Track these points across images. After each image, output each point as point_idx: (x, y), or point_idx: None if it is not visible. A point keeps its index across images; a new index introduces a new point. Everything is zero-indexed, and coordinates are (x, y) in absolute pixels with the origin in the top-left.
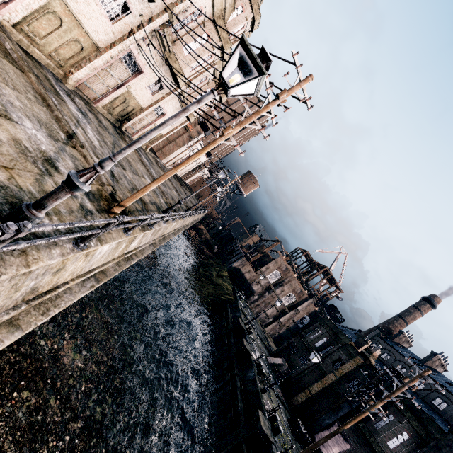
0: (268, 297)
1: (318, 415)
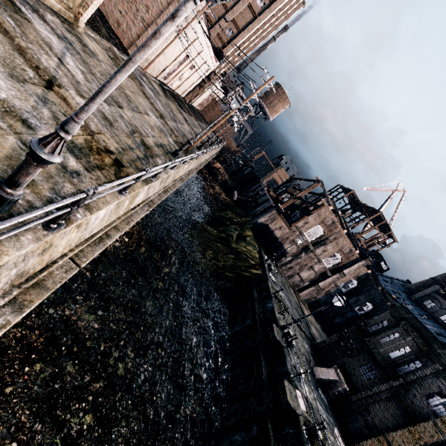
0: (305, 258)
1: None
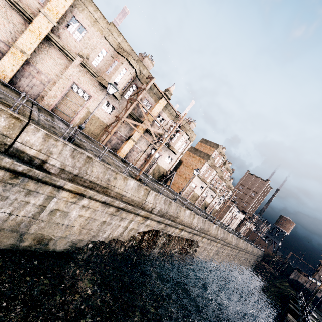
0: None
1: None
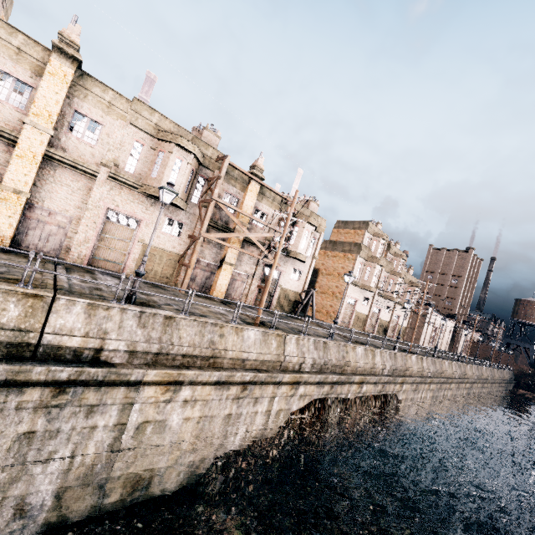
0: None
1: None
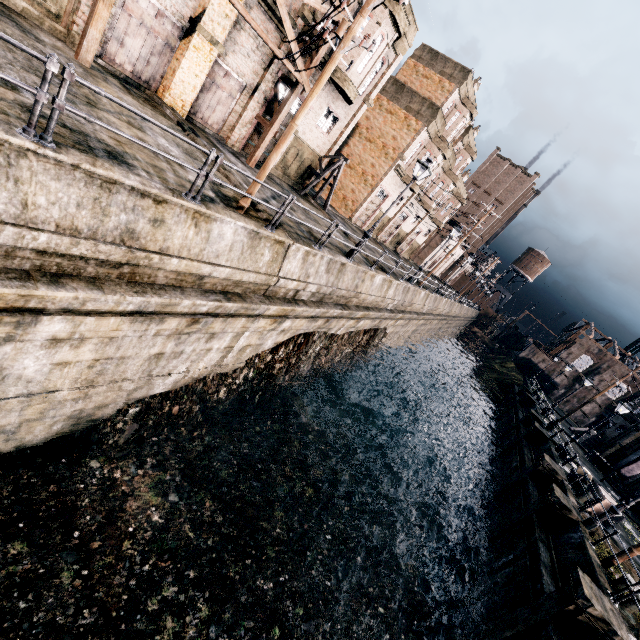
0: (580, 390)
1: (624, 455)
